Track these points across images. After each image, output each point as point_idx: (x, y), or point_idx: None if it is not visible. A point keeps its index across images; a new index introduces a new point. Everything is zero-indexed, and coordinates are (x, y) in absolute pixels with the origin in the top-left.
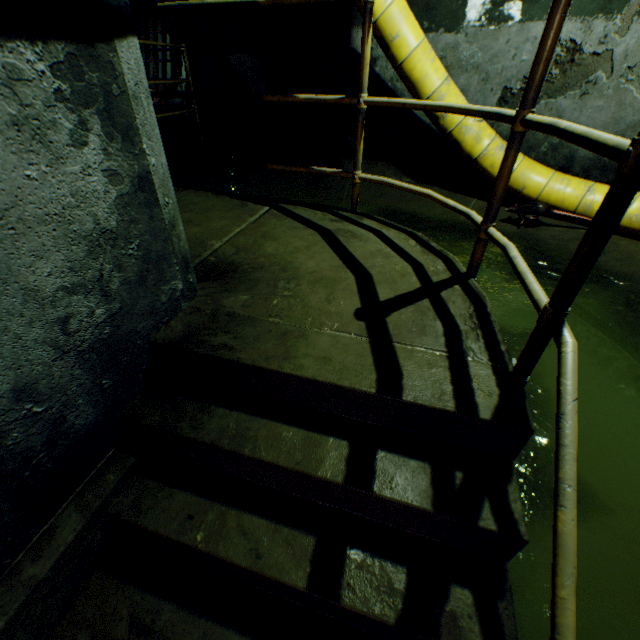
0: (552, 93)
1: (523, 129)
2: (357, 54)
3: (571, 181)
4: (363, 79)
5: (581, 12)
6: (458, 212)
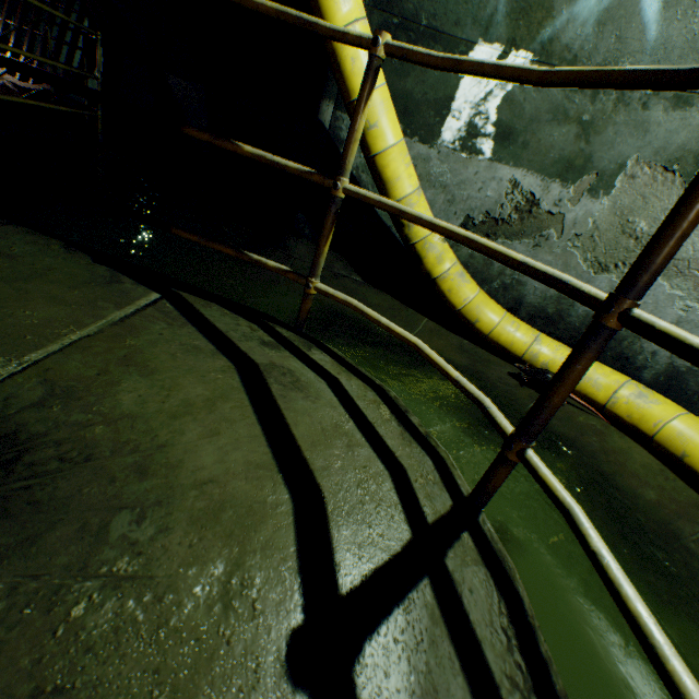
0: (510, 235)
1: (619, 326)
2: (324, 128)
3: (521, 325)
4: (348, 157)
5: (542, 171)
6: (465, 392)
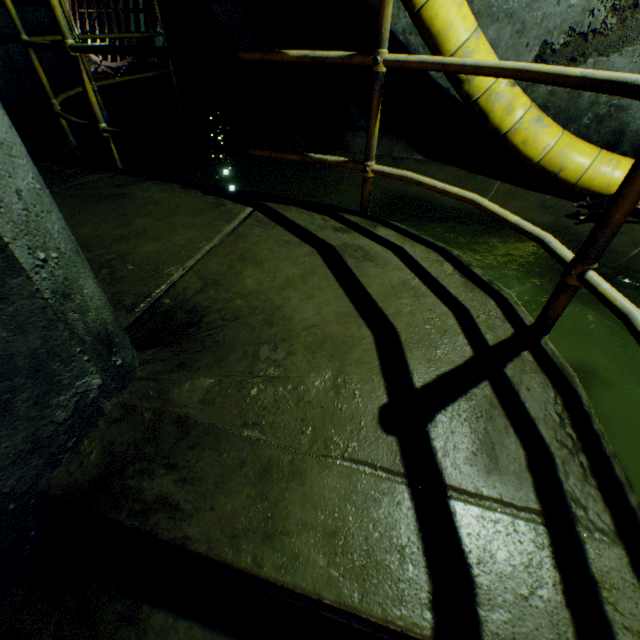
0: (604, 49)
1: None
2: None
3: (621, 162)
4: (383, 25)
5: None
6: (524, 234)
